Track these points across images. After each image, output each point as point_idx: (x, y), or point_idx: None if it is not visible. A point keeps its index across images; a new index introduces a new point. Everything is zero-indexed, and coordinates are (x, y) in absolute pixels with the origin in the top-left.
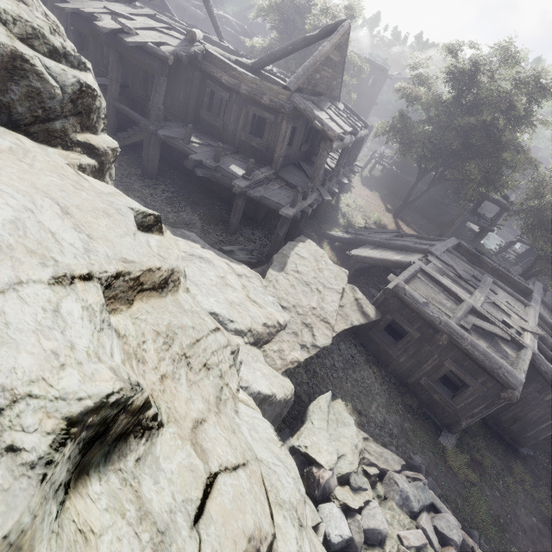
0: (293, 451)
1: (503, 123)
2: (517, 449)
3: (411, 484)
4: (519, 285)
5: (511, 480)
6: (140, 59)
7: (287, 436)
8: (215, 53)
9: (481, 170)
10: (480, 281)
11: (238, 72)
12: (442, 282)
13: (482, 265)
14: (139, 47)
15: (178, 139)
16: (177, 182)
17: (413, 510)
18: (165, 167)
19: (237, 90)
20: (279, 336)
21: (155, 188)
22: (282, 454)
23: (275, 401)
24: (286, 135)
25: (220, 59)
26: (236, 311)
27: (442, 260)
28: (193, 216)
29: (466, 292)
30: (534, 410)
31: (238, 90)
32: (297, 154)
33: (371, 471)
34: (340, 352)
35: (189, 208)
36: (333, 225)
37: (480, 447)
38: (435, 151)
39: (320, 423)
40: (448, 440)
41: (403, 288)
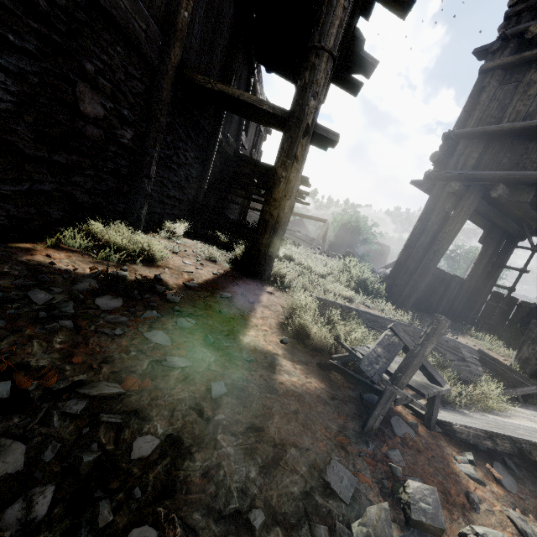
0: None
1: None
2: None
3: None
4: None
5: None
6: None
7: None
8: None
9: None
10: None
11: None
12: None
13: None
14: None
15: None
16: None
17: None
18: None
19: None
20: None
21: None
22: None
23: None
24: None
25: None
26: None
27: None
28: None
29: None
30: None
31: None
32: None
33: None
34: None
35: None
36: None
37: None
38: None
39: None
40: None
41: None
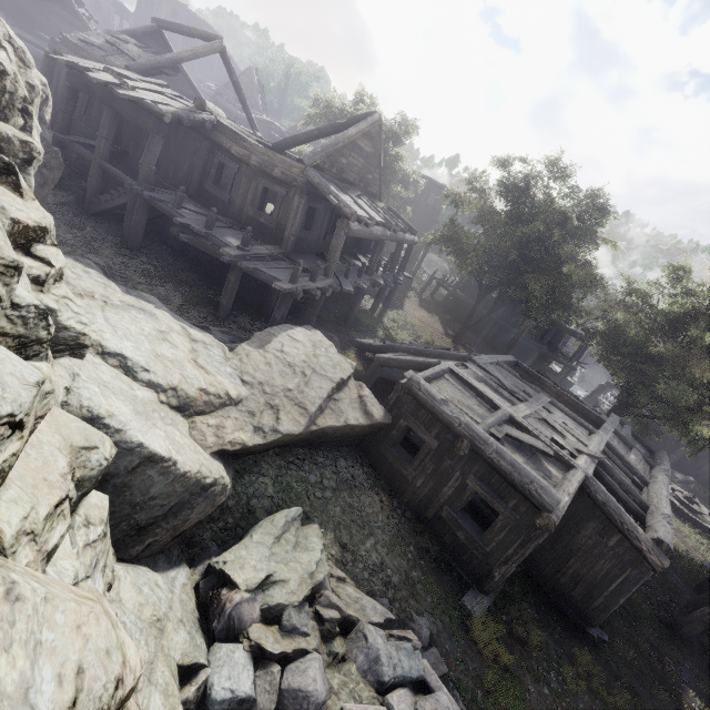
0: (208, 572)
1: (558, 235)
2: (585, 630)
3: (391, 642)
4: (589, 413)
5: (570, 673)
6: (135, 115)
7: (209, 555)
8: (227, 124)
9: (544, 287)
10: (532, 397)
11: (250, 143)
12: (475, 385)
13: (545, 389)
14: (136, 105)
15: (168, 203)
16: (166, 258)
17: (382, 678)
18: (156, 243)
19: (247, 161)
20: (224, 411)
21: (133, 258)
22: (16, 385)
23: (175, 472)
24: (299, 211)
25: (231, 129)
26: (162, 365)
27: (485, 368)
28: (174, 293)
29: (506, 402)
30: (598, 564)
31: (248, 161)
32: (321, 244)
33: (326, 613)
34: (336, 469)
35: (171, 284)
36: (368, 336)
37: (528, 619)
38: (495, 266)
39: (262, 537)
40: (476, 602)
41: (417, 382)
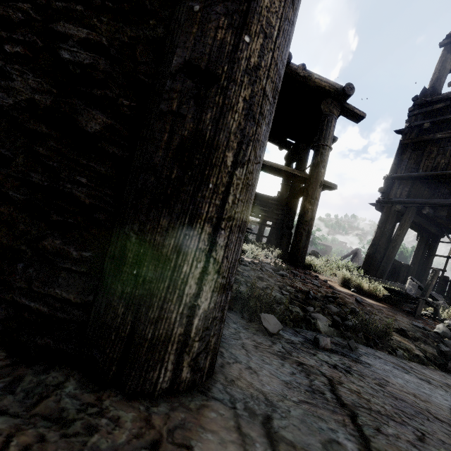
0: None
1: None
2: None
3: None
4: None
5: None
6: None
7: None
8: None
9: None
10: None
11: None
12: None
13: None
14: None
15: None
16: None
17: None
18: None
19: None
20: None
21: None
22: None
23: None
24: None
25: None
26: None
27: None
28: None
29: None
30: None
31: None
32: None
33: None
34: None
35: None
36: None
37: None
38: None
39: None
40: None
41: None
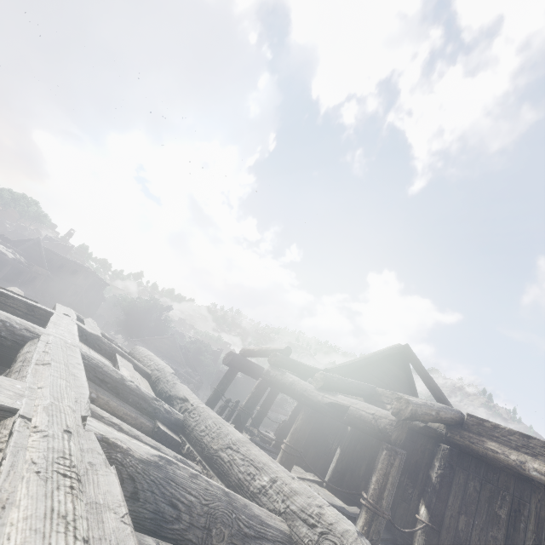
0: None
1: None
2: None
3: None
4: None
5: None
6: None
7: None
8: None
9: None
10: None
11: None
12: None
13: None
14: None
15: None
16: None
17: None
18: None
19: None
20: None
21: None
22: None
23: None
24: None
25: None
26: None
27: None
28: None
29: None
30: None
31: None
32: None
33: None
34: None
35: None
36: None
37: None
38: None
39: None
40: None
41: None
